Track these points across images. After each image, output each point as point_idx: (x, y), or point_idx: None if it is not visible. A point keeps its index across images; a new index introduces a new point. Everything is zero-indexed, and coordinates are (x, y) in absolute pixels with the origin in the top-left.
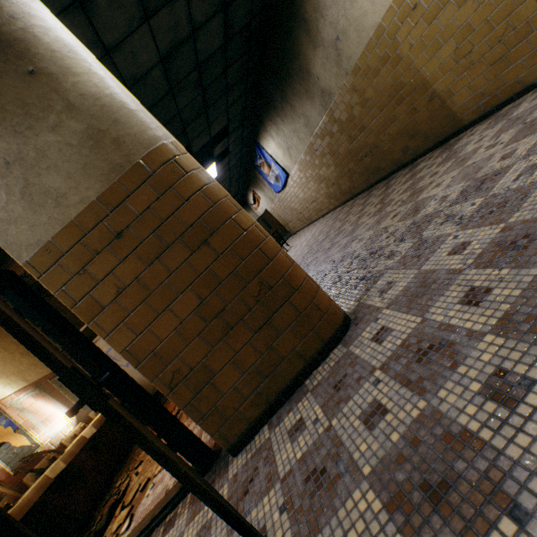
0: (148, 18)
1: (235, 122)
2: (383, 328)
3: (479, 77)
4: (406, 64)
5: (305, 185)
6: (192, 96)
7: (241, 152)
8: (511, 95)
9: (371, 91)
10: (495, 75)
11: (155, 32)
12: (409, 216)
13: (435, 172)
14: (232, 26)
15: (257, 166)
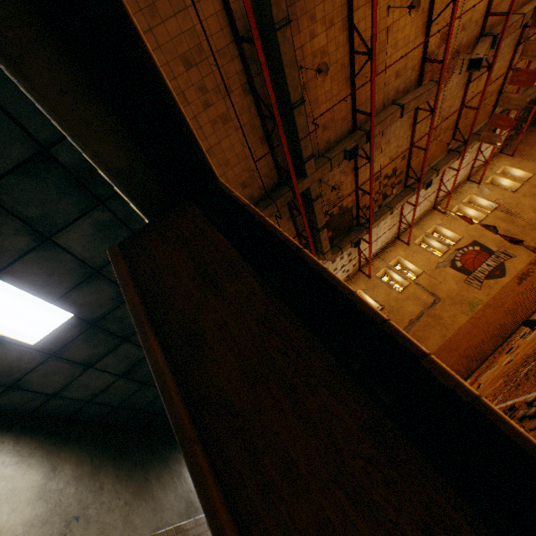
0: (91, 365)
1: None
2: None
3: None
4: None
5: None
6: None
7: None
8: None
9: None
10: None
11: (104, 367)
12: None
13: None
14: None
15: None
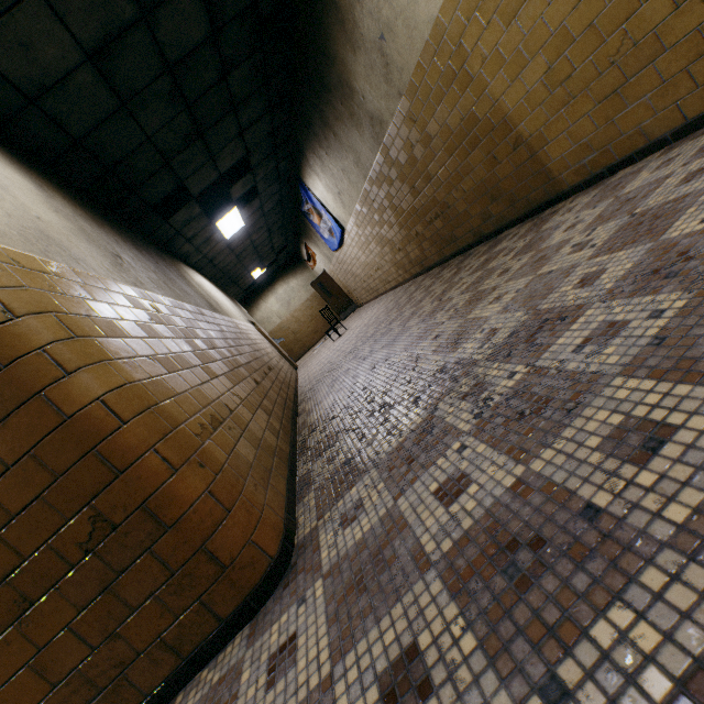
0: None
1: (260, 152)
2: (293, 640)
3: (583, 119)
4: (479, 87)
5: (366, 246)
6: (169, 115)
7: (280, 192)
8: (630, 152)
9: (434, 125)
10: (606, 117)
11: (62, 10)
12: (445, 351)
13: (507, 268)
14: (222, 7)
15: (305, 212)
